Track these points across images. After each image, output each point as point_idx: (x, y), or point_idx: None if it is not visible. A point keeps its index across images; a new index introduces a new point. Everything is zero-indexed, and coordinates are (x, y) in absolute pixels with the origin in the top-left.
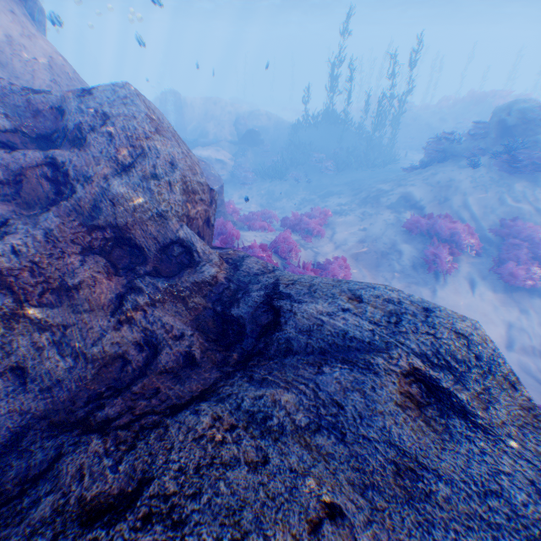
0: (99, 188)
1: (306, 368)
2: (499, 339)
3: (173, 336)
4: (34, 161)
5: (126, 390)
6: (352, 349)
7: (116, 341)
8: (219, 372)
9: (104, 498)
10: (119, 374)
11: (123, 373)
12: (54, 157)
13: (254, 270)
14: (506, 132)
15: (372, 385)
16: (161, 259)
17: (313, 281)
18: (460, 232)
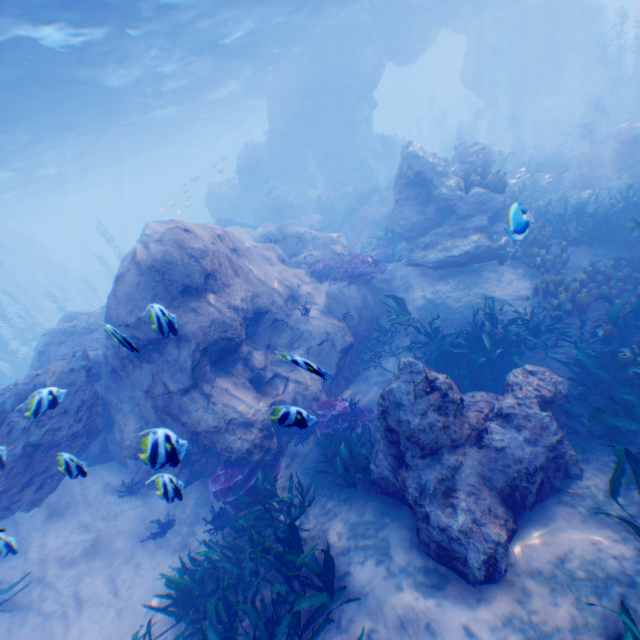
0: None
1: None
2: None
3: None
4: None
5: None
6: None
7: None
8: None
9: None
10: None
11: None
12: None
13: None
14: None
15: None
16: None
17: None
18: None
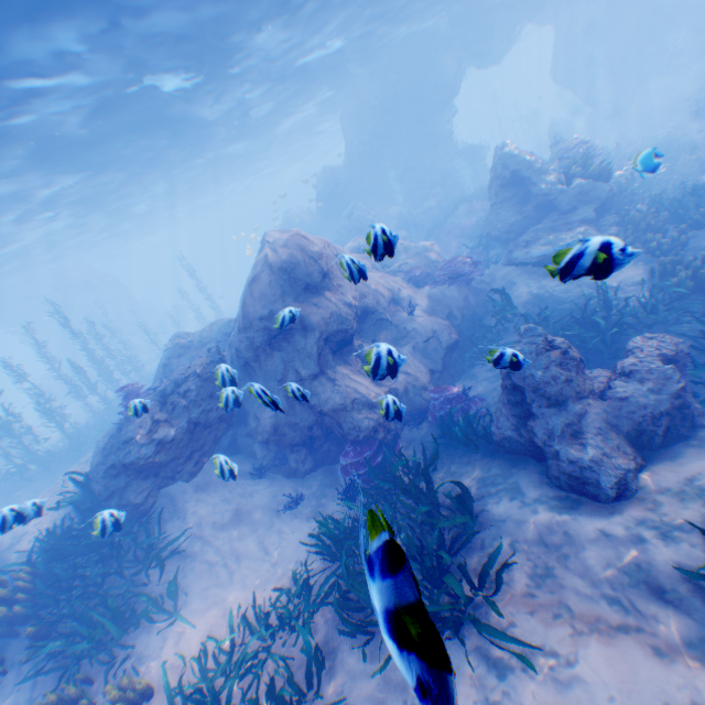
0: None
1: None
2: None
3: None
4: None
5: None
6: None
7: None
8: None
9: None
10: None
11: None
12: None
13: None
14: None
15: None
16: None
17: None
18: None
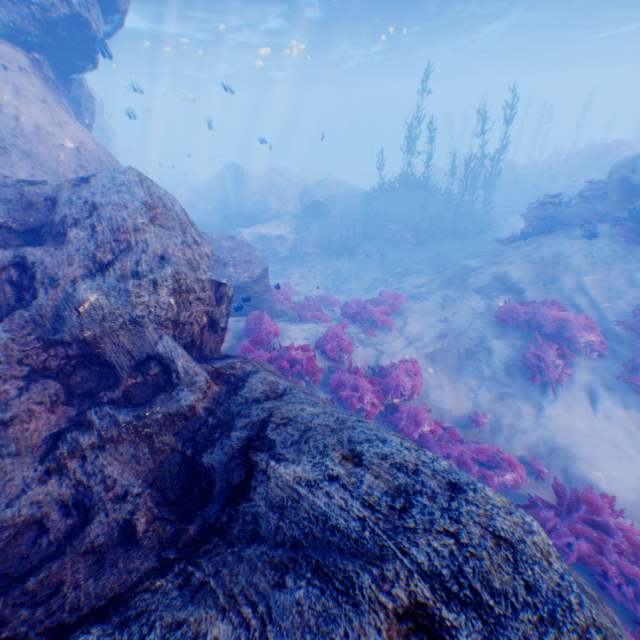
0: (63, 294)
1: (267, 571)
2: (639, 484)
3: (114, 495)
4: (2, 262)
5: (19, 586)
6: (335, 548)
7: (39, 500)
8: (157, 560)
9: None
10: (32, 551)
11: (38, 549)
12: (26, 257)
13: (256, 391)
14: (632, 192)
15: (346, 628)
16: (135, 378)
17: (310, 421)
18: (572, 324)
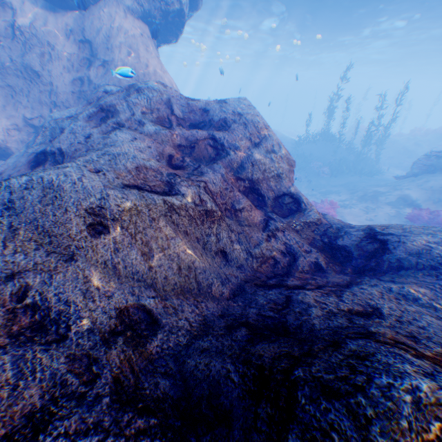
0: (245, 154)
1: (423, 277)
2: None
3: (304, 250)
4: (202, 136)
5: (290, 275)
6: None
7: (267, 247)
8: (346, 276)
9: (356, 311)
10: (272, 269)
11: (275, 268)
12: (213, 135)
13: (334, 221)
14: None
15: None
16: (273, 205)
17: (401, 226)
18: None
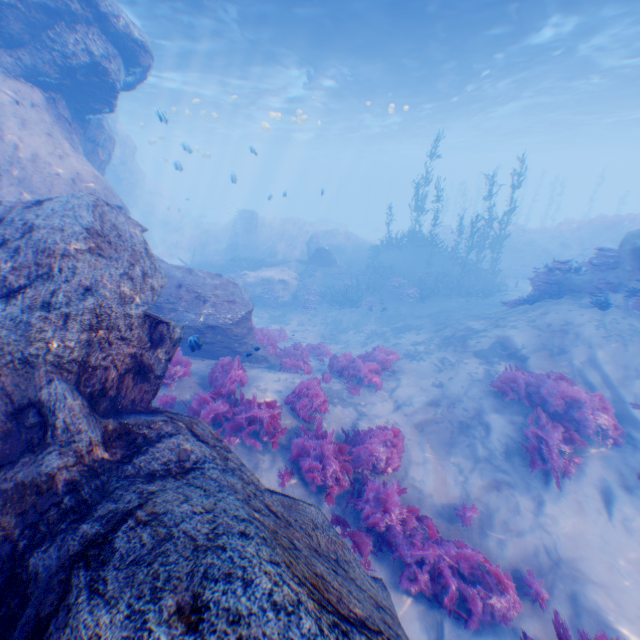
0: None
1: None
2: None
3: None
4: None
5: None
6: None
7: None
8: None
9: None
10: None
11: None
12: None
13: (157, 461)
14: None
15: None
16: (11, 430)
17: (179, 525)
18: (582, 403)
